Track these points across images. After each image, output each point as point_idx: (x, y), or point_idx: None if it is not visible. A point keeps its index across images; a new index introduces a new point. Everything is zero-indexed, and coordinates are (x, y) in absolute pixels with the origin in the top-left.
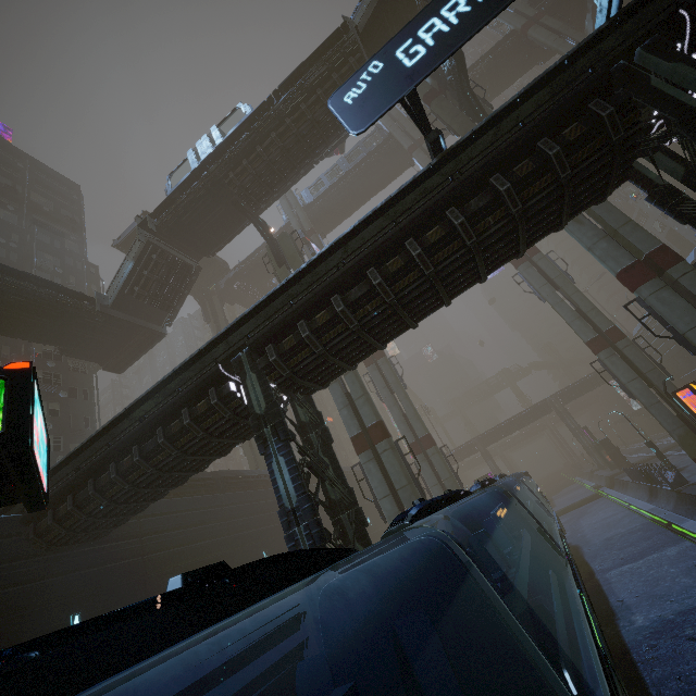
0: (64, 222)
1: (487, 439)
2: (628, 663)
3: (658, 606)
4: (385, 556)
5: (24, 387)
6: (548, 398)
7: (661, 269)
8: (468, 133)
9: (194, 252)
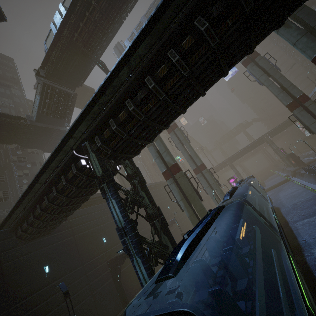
0: (9, 79)
1: (232, 159)
2: (311, 279)
3: None
4: None
5: None
6: (262, 136)
7: None
8: None
9: (70, 86)
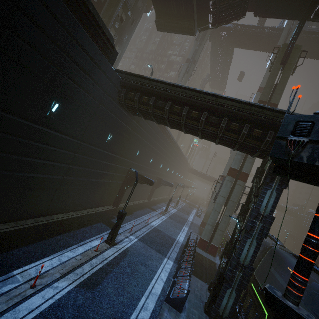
0: None
1: None
2: None
3: None
4: None
5: None
6: None
7: None
8: None
9: (251, 3)
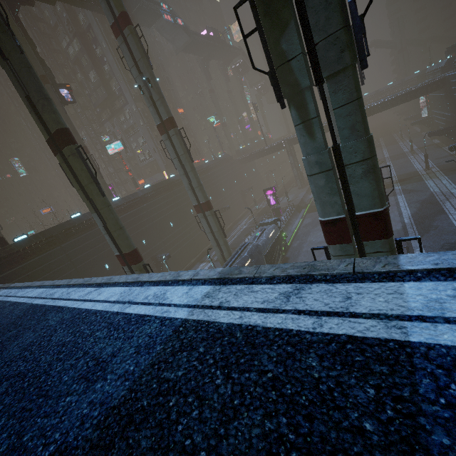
0: None
1: (293, 142)
2: None
3: None
4: None
5: None
6: None
7: (361, 236)
8: None
9: None
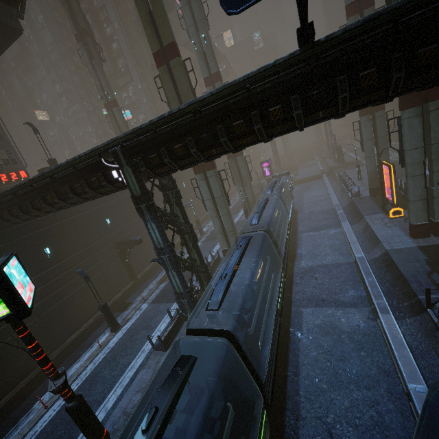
0: None
1: None
2: (290, 282)
3: (312, 259)
4: (206, 340)
5: (5, 285)
6: None
7: (428, 99)
8: (340, 30)
9: None
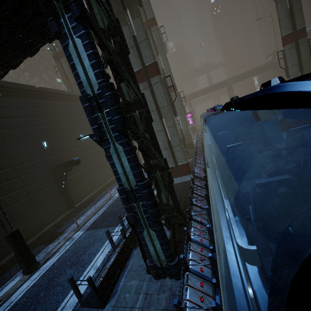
0: None
1: (192, 97)
2: None
3: None
4: None
5: None
6: (227, 80)
7: None
8: None
9: None
